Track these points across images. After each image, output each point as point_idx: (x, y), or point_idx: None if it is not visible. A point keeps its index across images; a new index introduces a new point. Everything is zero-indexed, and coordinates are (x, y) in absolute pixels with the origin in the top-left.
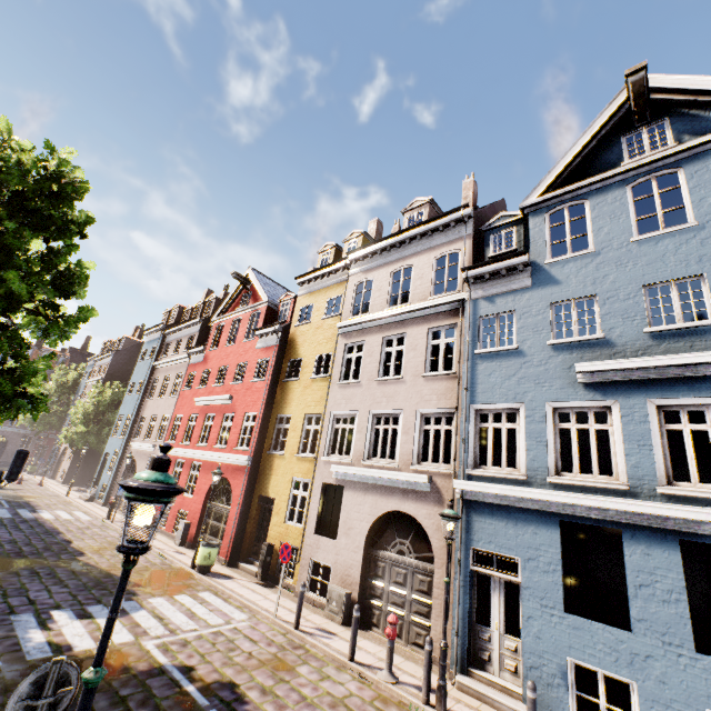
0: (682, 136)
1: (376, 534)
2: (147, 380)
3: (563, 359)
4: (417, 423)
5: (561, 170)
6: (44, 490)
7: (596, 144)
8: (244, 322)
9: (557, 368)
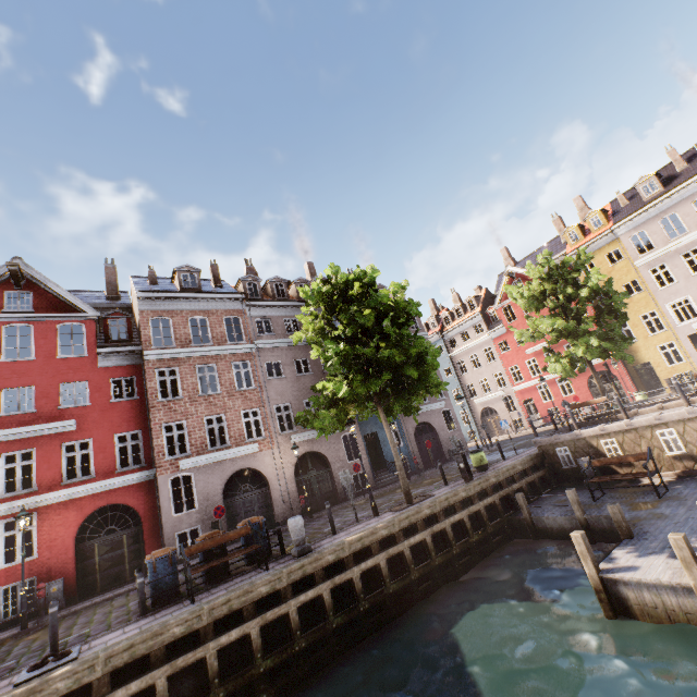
0: None
1: None
2: (452, 366)
3: None
4: None
5: None
6: None
7: None
8: None
9: None
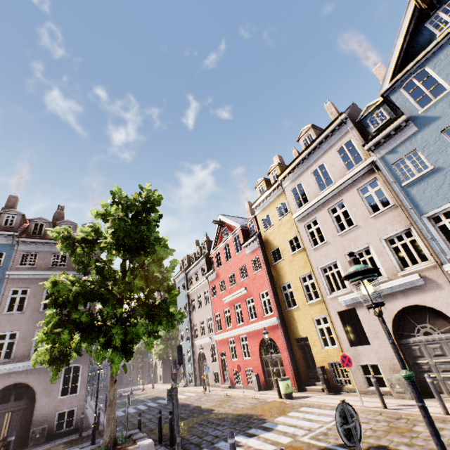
0: None
1: (397, 329)
2: (187, 303)
3: None
4: (385, 246)
5: (395, 62)
6: (158, 389)
7: (409, 38)
8: (231, 244)
9: None
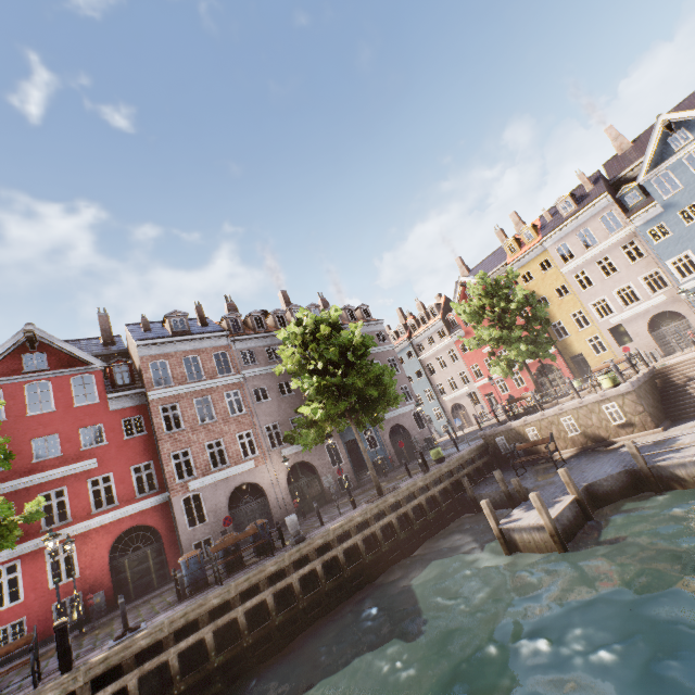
0: (693, 133)
1: (650, 328)
2: (422, 368)
3: (694, 229)
4: (641, 282)
5: (647, 163)
6: None
7: (656, 147)
8: None
9: (694, 233)
